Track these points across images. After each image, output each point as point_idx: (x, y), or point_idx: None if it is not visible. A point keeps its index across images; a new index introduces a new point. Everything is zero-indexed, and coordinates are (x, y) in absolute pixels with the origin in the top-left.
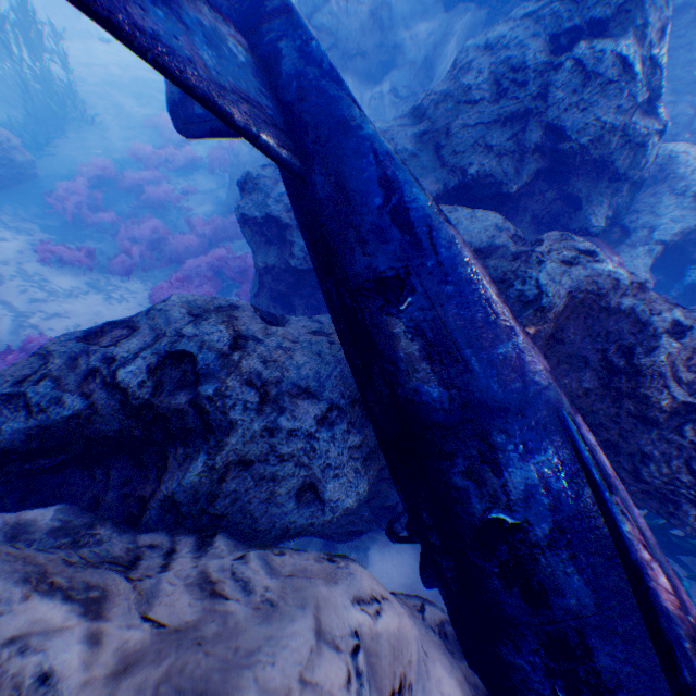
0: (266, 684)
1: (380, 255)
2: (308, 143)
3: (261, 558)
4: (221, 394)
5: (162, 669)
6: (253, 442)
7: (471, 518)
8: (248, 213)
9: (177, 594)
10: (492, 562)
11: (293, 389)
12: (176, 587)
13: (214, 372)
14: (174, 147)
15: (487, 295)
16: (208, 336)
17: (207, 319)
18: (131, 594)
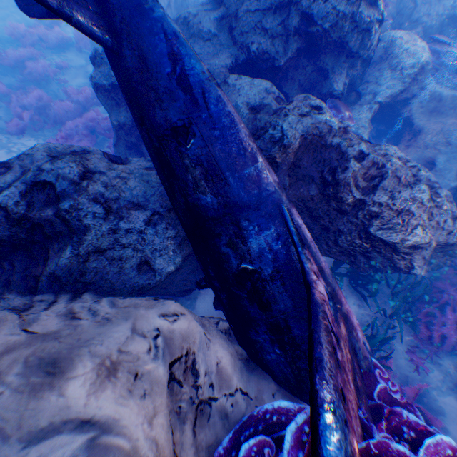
0: (97, 353)
1: (172, 110)
2: (117, 23)
3: (110, 301)
4: (75, 208)
5: (31, 350)
6: (103, 237)
7: (232, 269)
8: (99, 83)
9: (50, 320)
10: (243, 291)
11: (128, 204)
12: (50, 317)
13: (70, 195)
14: (45, 27)
15: (241, 136)
16: (62, 171)
17: (62, 159)
18: (16, 321)
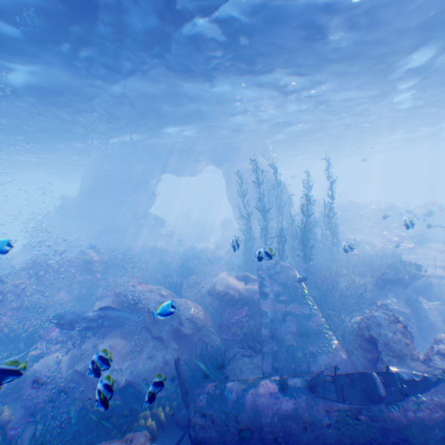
0: None
1: None
2: None
3: None
4: None
5: None
6: None
7: None
8: None
9: None
10: None
11: None
12: None
13: None
14: None
15: None
16: None
17: None
18: None
